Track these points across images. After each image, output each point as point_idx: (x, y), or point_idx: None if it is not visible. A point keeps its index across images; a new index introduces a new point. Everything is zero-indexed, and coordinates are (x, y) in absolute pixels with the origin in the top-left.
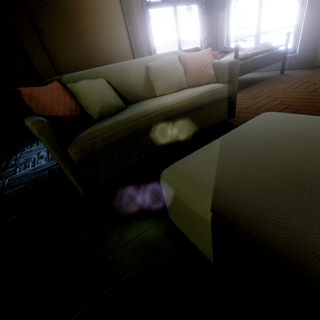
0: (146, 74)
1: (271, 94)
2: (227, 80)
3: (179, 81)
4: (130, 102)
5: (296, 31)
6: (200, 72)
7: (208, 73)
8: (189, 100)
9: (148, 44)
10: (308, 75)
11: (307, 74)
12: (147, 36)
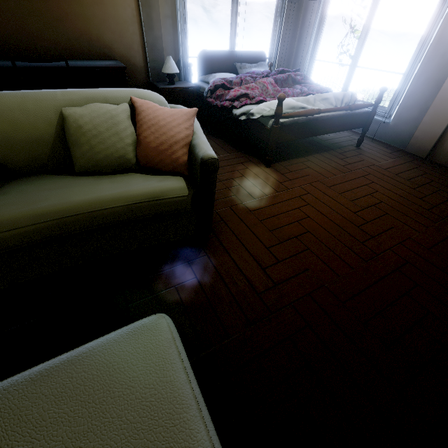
0: (59, 127)
1: (307, 191)
2: (199, 182)
3: (120, 157)
4: (19, 173)
5: (401, 84)
6: (161, 151)
7: (174, 157)
8: (105, 211)
9: (173, 23)
10: (382, 168)
11: (383, 163)
12: (174, 7)
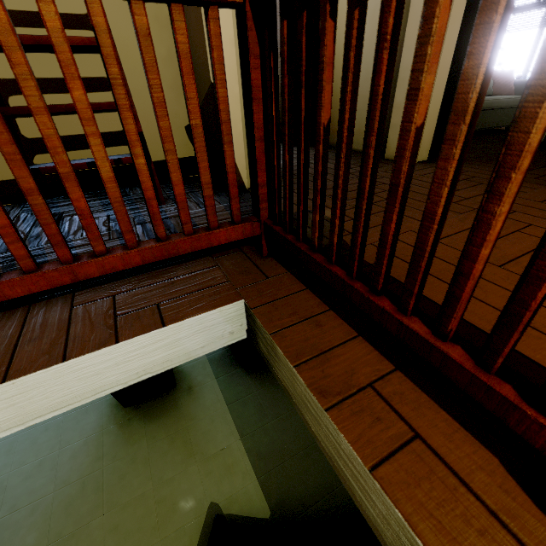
0: None
1: None
2: None
3: (489, 89)
4: None
5: None
6: (505, 85)
7: (510, 87)
8: (502, 100)
9: None
10: None
11: None
12: None
